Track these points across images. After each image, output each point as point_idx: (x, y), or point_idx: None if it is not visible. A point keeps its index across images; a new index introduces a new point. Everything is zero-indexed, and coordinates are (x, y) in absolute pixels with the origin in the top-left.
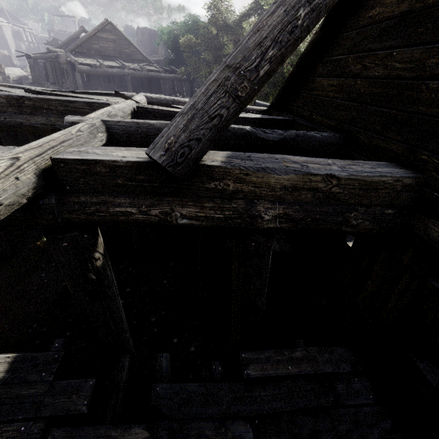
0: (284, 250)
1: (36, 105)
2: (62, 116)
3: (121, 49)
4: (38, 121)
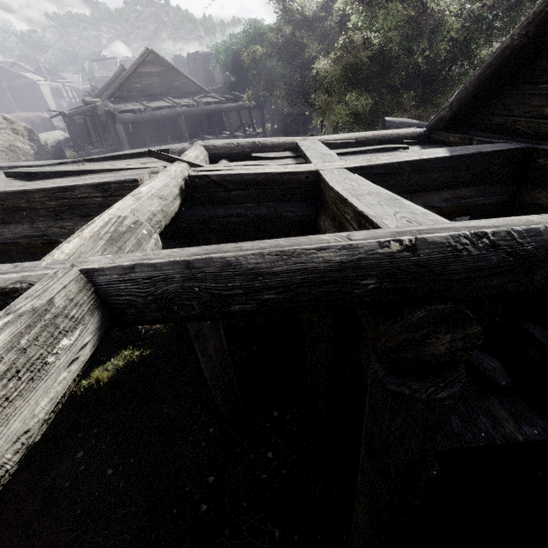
0: (534, 438)
1: (6, 205)
2: (56, 218)
3: (169, 82)
4: (16, 232)
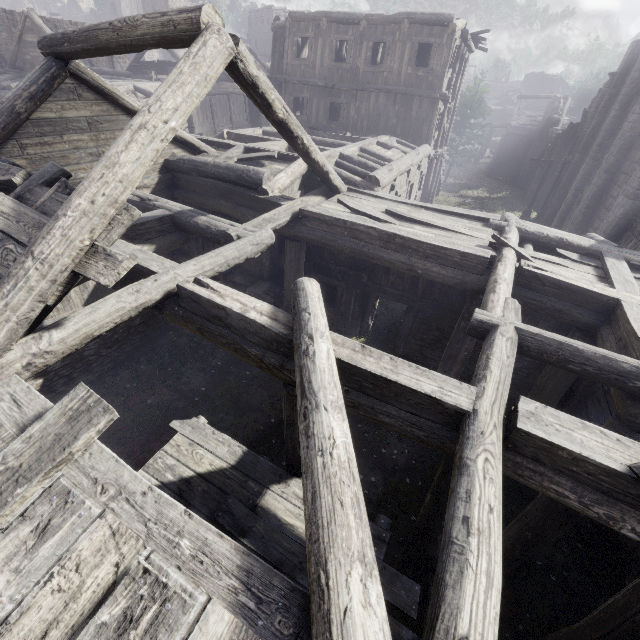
0: None
1: None
2: None
3: None
4: None
